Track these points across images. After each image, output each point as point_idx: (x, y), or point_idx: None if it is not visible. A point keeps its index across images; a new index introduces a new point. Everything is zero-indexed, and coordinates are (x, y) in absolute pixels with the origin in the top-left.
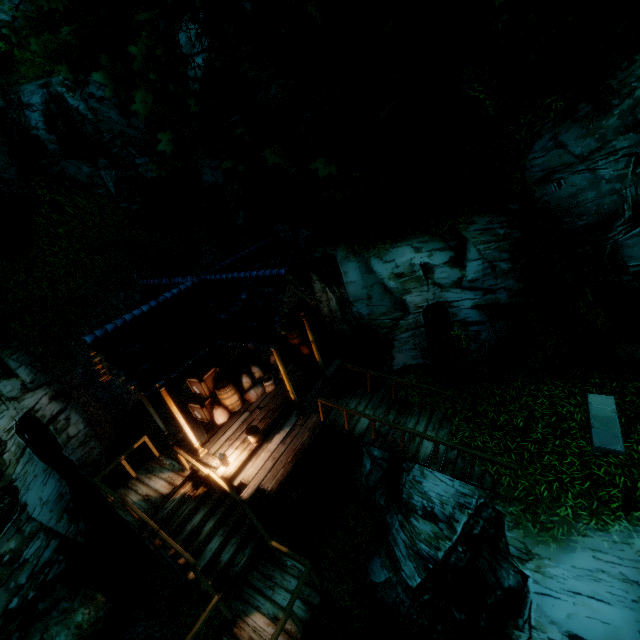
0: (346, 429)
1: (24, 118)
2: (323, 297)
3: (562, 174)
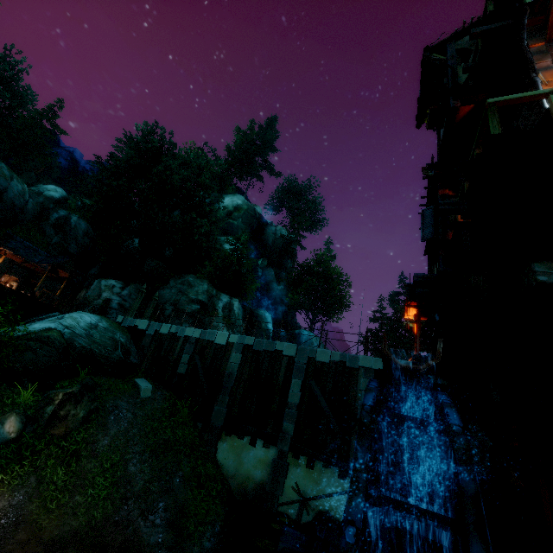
0: (41, 300)
1: (53, 213)
2: (81, 292)
3: (166, 288)
